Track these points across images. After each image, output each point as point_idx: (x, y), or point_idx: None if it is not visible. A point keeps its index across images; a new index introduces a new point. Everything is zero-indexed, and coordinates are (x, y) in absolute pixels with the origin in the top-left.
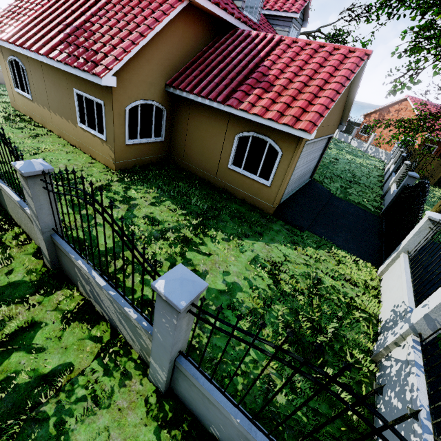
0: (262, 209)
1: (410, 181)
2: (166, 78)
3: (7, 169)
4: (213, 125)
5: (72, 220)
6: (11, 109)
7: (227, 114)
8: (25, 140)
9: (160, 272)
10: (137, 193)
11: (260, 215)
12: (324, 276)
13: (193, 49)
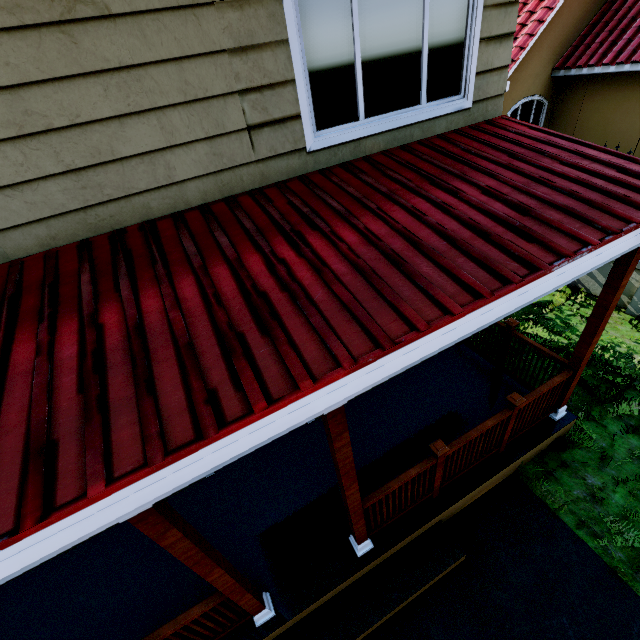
0: None
1: None
2: (554, 61)
3: None
4: (629, 98)
5: None
6: None
7: None
8: None
9: None
10: None
11: None
12: None
13: (593, 7)
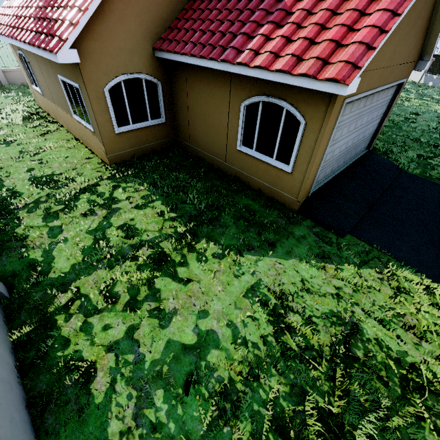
0: (283, 203)
1: None
2: (152, 39)
3: (1, 175)
4: (214, 94)
5: (37, 236)
6: (35, 108)
7: (227, 74)
8: (33, 139)
9: (112, 312)
10: (124, 193)
11: (279, 212)
12: (365, 319)
13: None
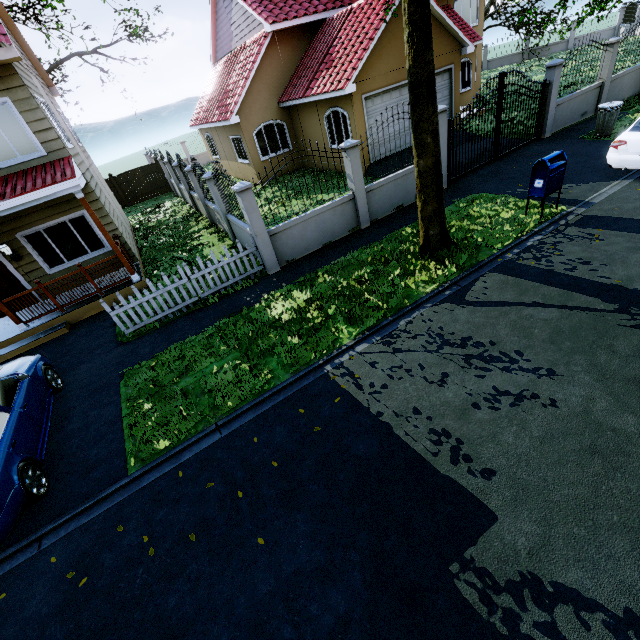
0: None
1: (550, 74)
2: (277, 98)
3: None
4: (312, 118)
5: None
6: None
7: (314, 103)
8: None
9: None
10: (266, 191)
11: None
12: None
13: (293, 63)
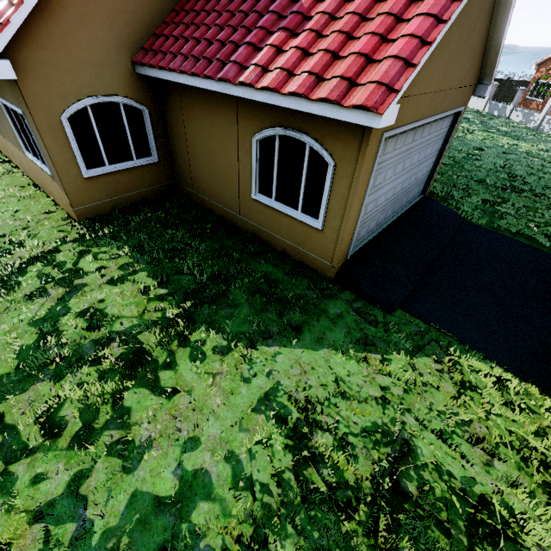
0: (315, 269)
1: None
2: (130, 49)
3: None
4: (217, 124)
5: None
6: None
7: (232, 98)
8: None
9: (51, 451)
10: (95, 262)
11: (310, 282)
12: (419, 433)
13: None
